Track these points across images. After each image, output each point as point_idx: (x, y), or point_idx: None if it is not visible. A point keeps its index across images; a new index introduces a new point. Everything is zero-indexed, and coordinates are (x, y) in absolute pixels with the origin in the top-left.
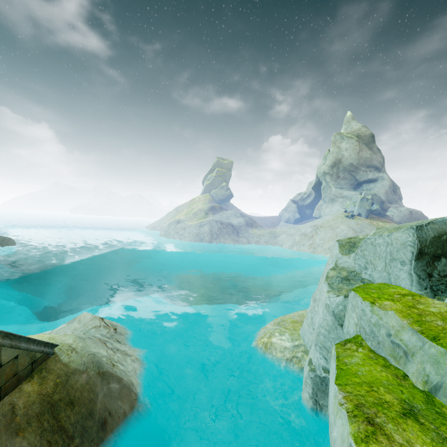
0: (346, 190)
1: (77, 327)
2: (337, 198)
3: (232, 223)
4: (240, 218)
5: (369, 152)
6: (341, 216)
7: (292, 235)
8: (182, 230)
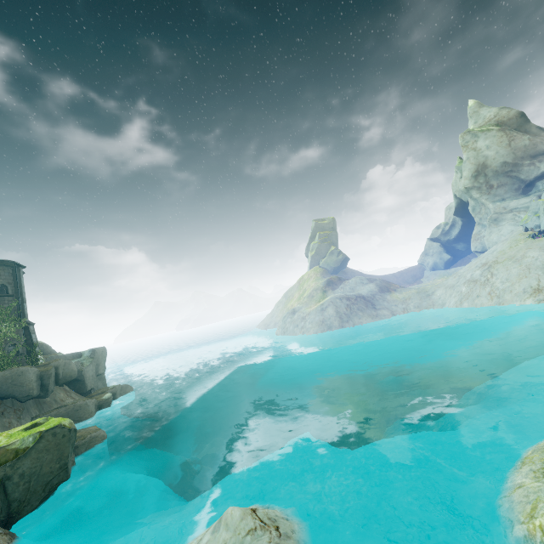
0: (511, 200)
1: (227, 539)
2: (502, 215)
3: (360, 294)
4: (369, 285)
5: (527, 137)
6: (522, 239)
7: (453, 287)
8: (301, 321)
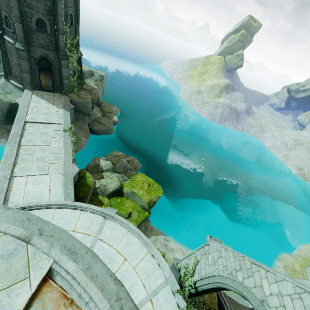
0: None
1: None
2: None
3: (237, 108)
4: (243, 104)
5: None
6: None
7: (275, 138)
8: (202, 104)
